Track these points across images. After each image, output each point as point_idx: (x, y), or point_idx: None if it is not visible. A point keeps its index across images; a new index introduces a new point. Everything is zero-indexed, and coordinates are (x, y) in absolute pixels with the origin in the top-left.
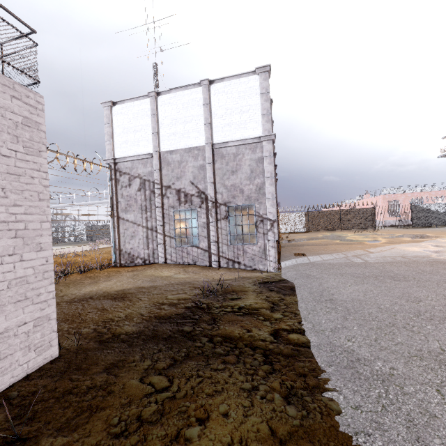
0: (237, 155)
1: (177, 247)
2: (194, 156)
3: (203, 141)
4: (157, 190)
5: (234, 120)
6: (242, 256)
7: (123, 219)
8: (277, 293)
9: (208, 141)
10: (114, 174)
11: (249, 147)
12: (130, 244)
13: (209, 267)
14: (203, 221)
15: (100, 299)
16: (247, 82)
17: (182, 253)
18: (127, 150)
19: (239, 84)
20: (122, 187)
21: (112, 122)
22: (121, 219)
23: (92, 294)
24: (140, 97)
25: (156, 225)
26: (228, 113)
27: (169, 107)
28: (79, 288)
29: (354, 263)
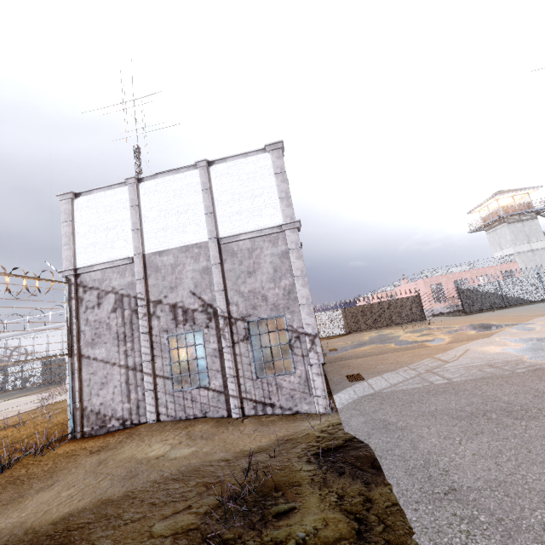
0: (254, 251)
1: (175, 393)
2: (194, 256)
3: (204, 235)
4: (141, 308)
5: (244, 206)
6: (275, 394)
7: (88, 358)
8: (352, 482)
9: (212, 235)
10: (75, 291)
11: (267, 239)
12: (100, 396)
13: (228, 420)
14: (212, 347)
15: None
16: (256, 161)
17: (185, 401)
18: (95, 255)
19: (246, 164)
20: (87, 308)
21: (73, 219)
22: (85, 358)
23: None
24: (114, 185)
25: (141, 361)
26: (236, 198)
27: (156, 196)
28: None
29: (436, 385)
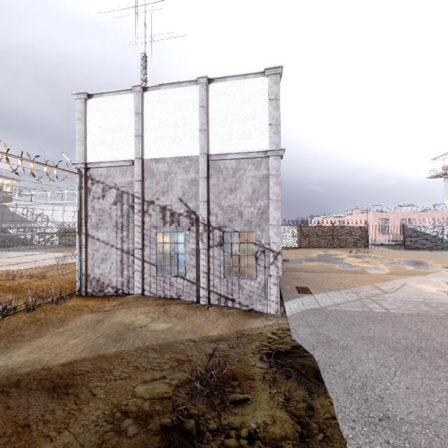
0: (238, 171)
1: (158, 276)
2: (185, 167)
3: (196, 150)
4: (137, 205)
5: (236, 128)
6: (237, 293)
7: (93, 238)
8: (298, 387)
9: (203, 150)
10: (85, 182)
11: (252, 162)
12: (100, 268)
13: (196, 305)
14: (191, 246)
15: (31, 389)
16: (253, 84)
17: (164, 284)
18: (102, 153)
19: (244, 86)
20: (93, 198)
21: (86, 118)
22: (90, 238)
23: (23, 372)
24: (122, 91)
25: (133, 247)
26: (229, 119)
27: (157, 106)
28: (11, 351)
29: (375, 313)
